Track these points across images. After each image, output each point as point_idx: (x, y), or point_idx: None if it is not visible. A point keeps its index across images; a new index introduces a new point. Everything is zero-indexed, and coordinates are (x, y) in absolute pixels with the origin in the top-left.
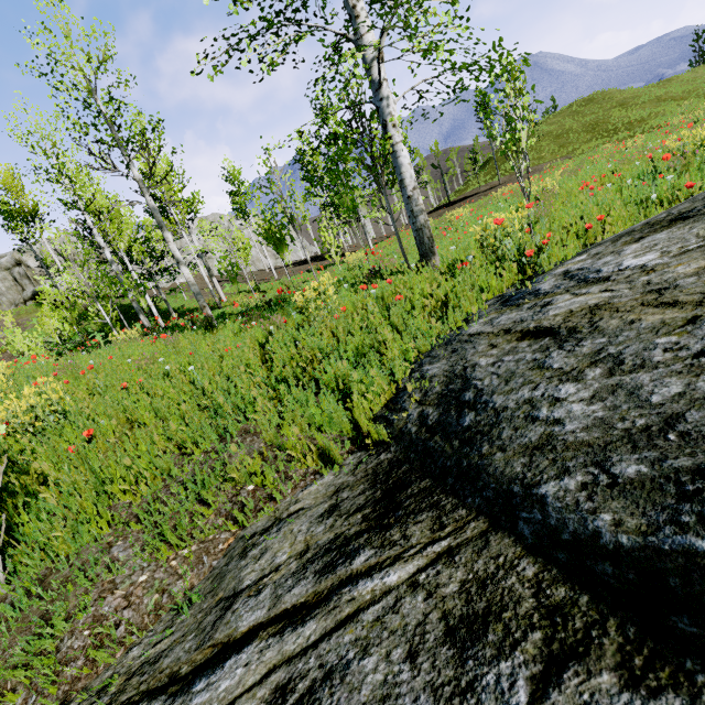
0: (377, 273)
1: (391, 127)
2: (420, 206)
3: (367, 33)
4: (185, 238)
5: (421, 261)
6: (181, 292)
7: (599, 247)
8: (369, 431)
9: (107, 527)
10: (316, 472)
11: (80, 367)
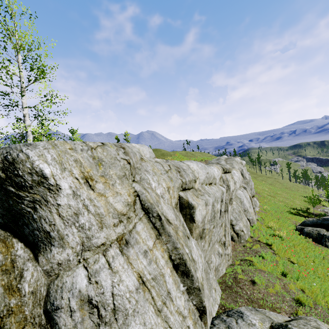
0: None
1: (28, 141)
2: None
3: (27, 120)
4: None
5: None
6: None
7: None
8: None
9: None
10: None
11: None
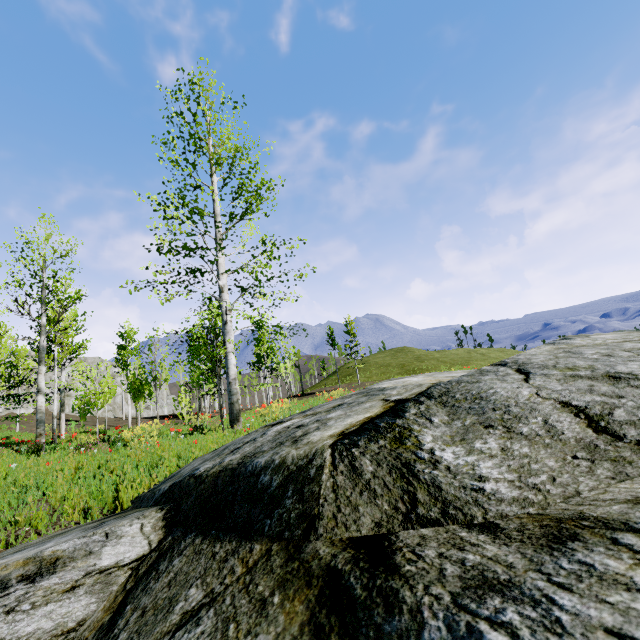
0: (199, 428)
1: (228, 343)
2: (236, 389)
3: (226, 299)
4: (55, 373)
5: (230, 424)
6: (18, 421)
7: None
8: (122, 500)
9: None
10: (77, 522)
11: None
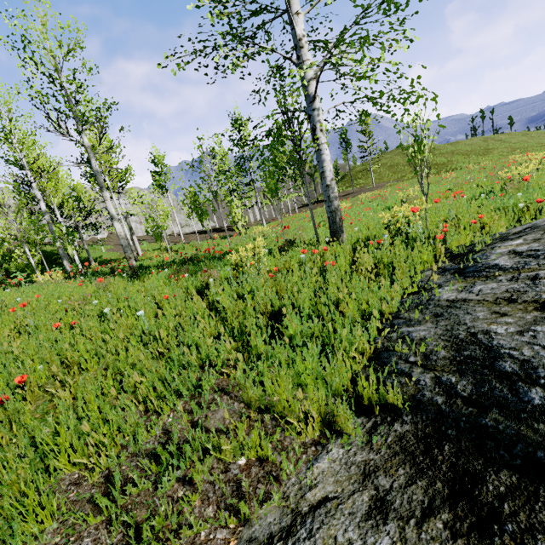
0: (293, 243)
1: (319, 131)
2: (335, 193)
3: (308, 60)
4: (114, 201)
5: (331, 236)
6: (102, 245)
7: (532, 234)
8: (370, 395)
9: (52, 519)
10: (316, 441)
11: (5, 303)
